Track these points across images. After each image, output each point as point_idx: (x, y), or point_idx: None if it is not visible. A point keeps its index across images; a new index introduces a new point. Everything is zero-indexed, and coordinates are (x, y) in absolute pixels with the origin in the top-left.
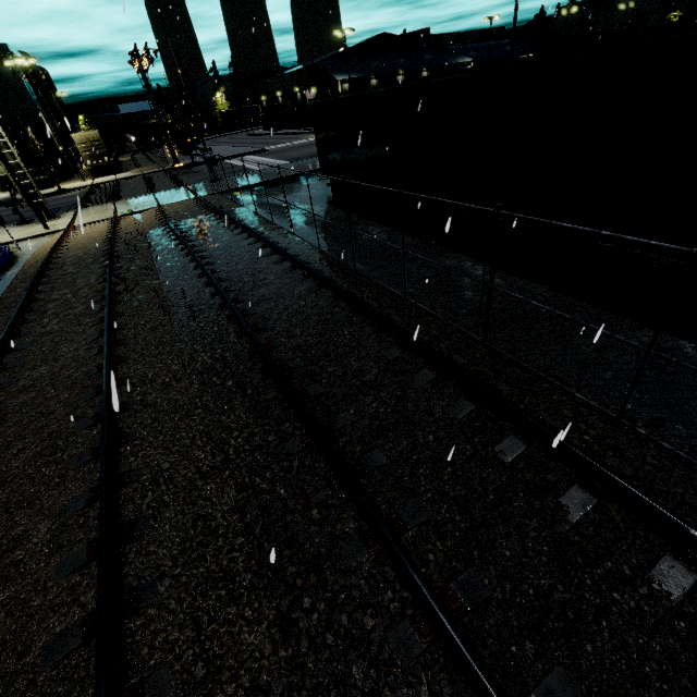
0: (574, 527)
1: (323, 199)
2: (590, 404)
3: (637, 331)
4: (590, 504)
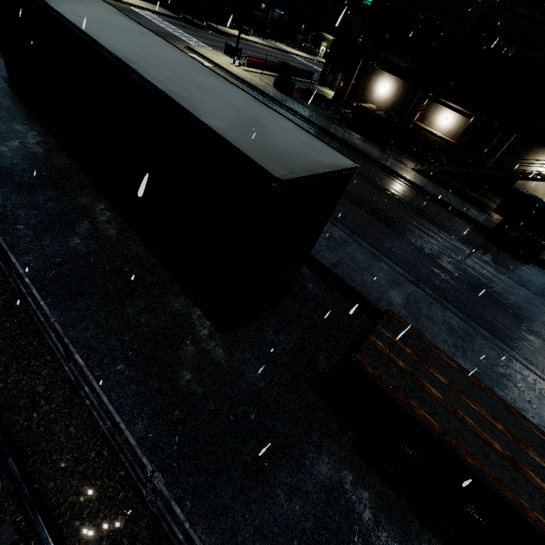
0: None
1: (2, 71)
2: (70, 377)
3: (177, 297)
4: None
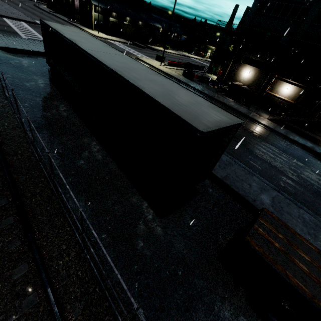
0: (19, 317)
1: (49, 76)
2: (79, 241)
3: (134, 195)
4: (34, 303)
